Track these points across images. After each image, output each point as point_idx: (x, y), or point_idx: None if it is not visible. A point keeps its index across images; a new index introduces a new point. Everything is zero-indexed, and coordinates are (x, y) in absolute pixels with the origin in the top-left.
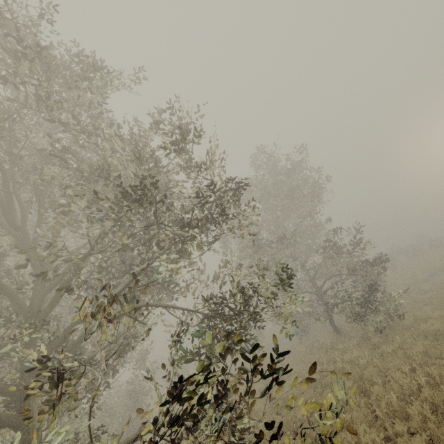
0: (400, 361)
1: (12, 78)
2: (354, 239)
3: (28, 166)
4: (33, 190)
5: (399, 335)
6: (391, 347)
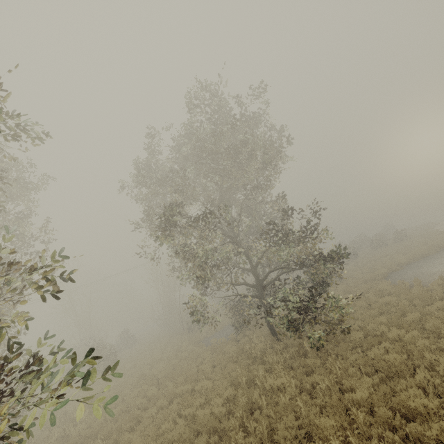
0: (331, 420)
1: None
2: (308, 224)
3: None
4: None
5: (341, 360)
6: (326, 382)
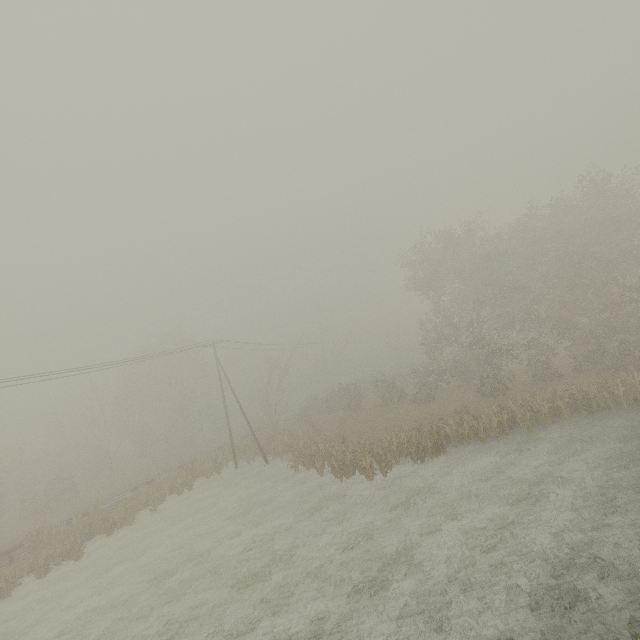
0: None
1: None
2: None
3: None
4: None
5: None
6: None
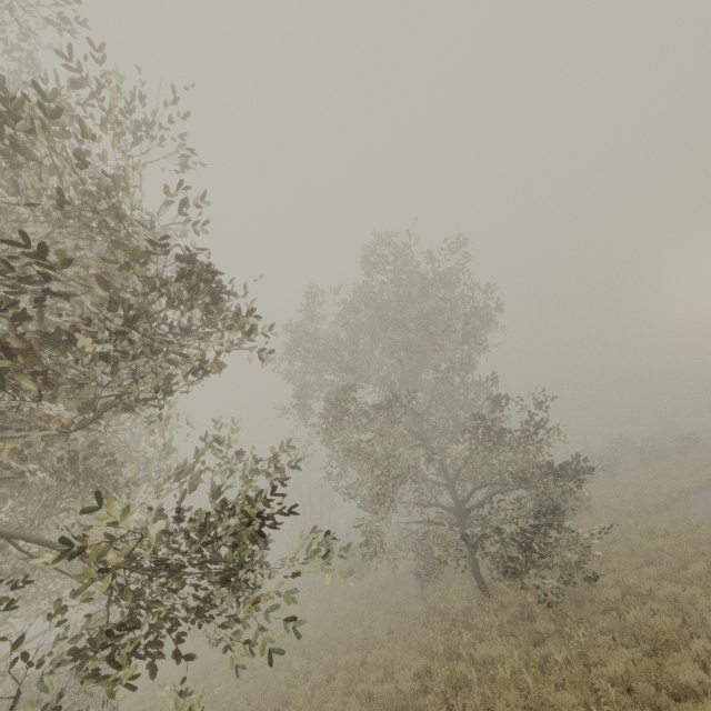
0: (572, 696)
1: None
2: (530, 422)
3: None
4: None
5: (585, 625)
6: (564, 651)
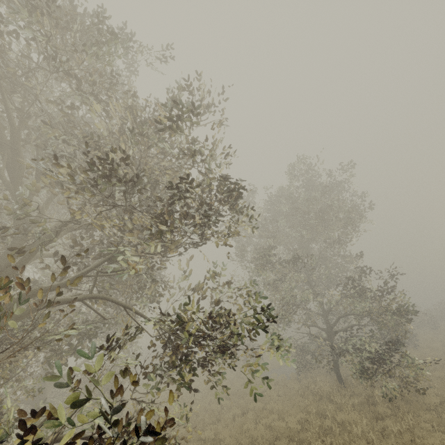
0: None
1: (22, 29)
2: (385, 283)
3: (34, 126)
4: (39, 151)
5: (413, 414)
6: (398, 426)
